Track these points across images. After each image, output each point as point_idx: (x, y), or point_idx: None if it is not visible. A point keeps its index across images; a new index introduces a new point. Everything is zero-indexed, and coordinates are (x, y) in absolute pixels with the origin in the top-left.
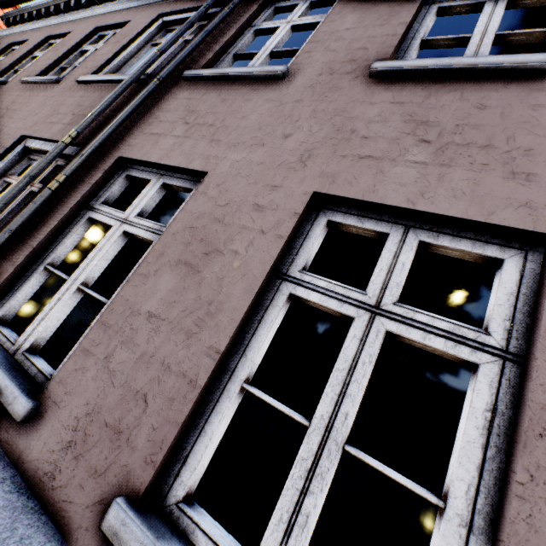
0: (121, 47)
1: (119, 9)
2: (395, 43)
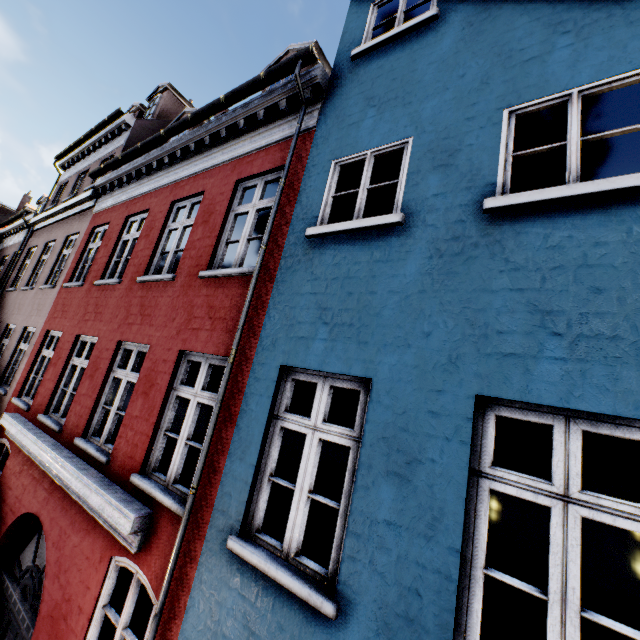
0: (4, 272)
1: (9, 245)
2: (29, 278)
